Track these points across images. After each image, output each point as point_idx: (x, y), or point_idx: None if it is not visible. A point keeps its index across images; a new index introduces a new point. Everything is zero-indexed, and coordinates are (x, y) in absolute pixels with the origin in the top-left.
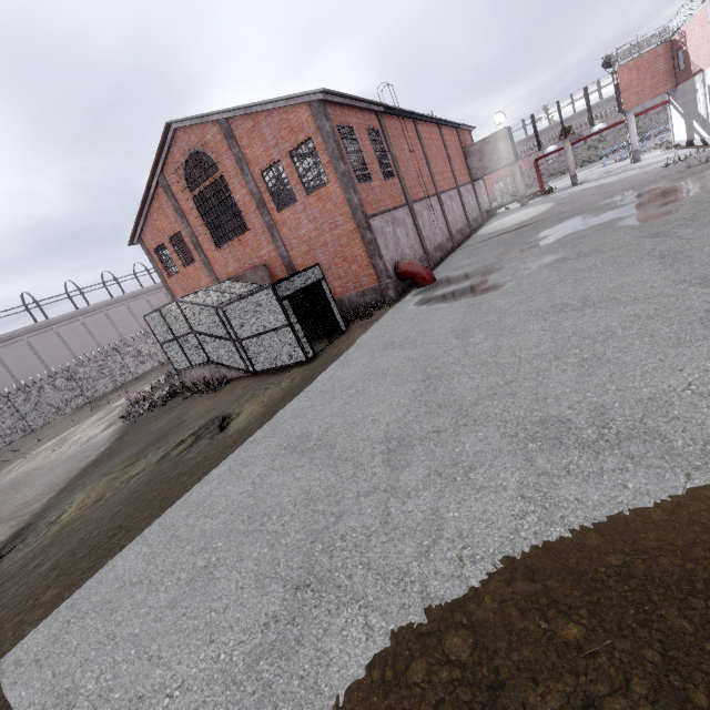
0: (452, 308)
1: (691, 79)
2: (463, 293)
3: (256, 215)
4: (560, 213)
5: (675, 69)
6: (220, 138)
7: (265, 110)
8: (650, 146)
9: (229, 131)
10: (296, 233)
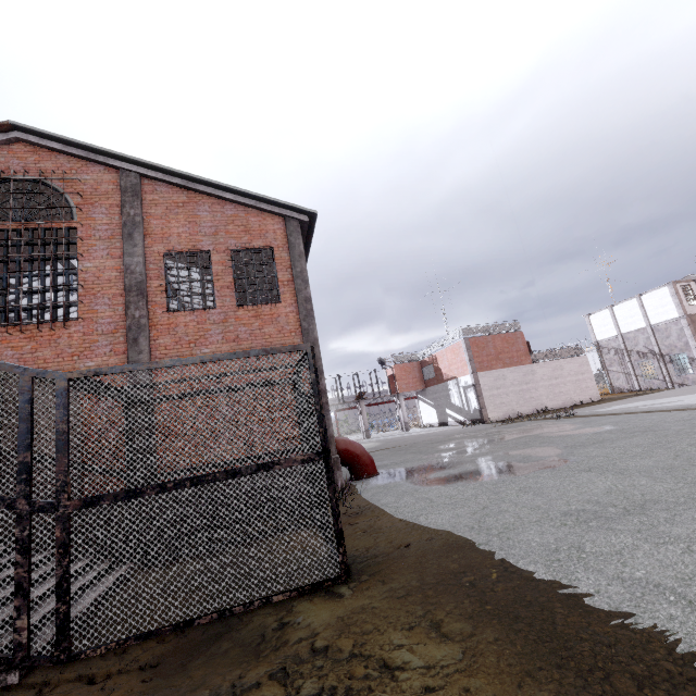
0: (553, 475)
1: (443, 383)
2: (504, 469)
3: (114, 302)
4: (415, 442)
5: (424, 377)
6: (109, 187)
7: (216, 197)
8: (395, 428)
9: (136, 188)
10: (189, 350)
